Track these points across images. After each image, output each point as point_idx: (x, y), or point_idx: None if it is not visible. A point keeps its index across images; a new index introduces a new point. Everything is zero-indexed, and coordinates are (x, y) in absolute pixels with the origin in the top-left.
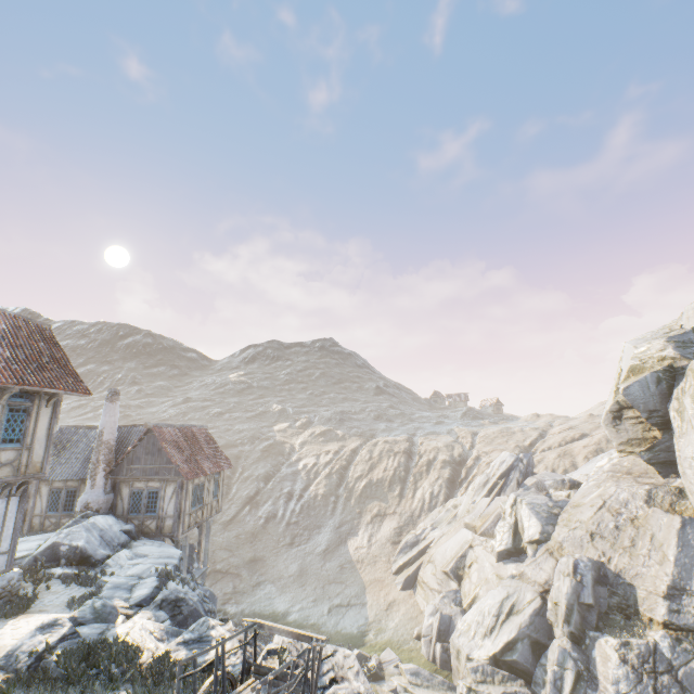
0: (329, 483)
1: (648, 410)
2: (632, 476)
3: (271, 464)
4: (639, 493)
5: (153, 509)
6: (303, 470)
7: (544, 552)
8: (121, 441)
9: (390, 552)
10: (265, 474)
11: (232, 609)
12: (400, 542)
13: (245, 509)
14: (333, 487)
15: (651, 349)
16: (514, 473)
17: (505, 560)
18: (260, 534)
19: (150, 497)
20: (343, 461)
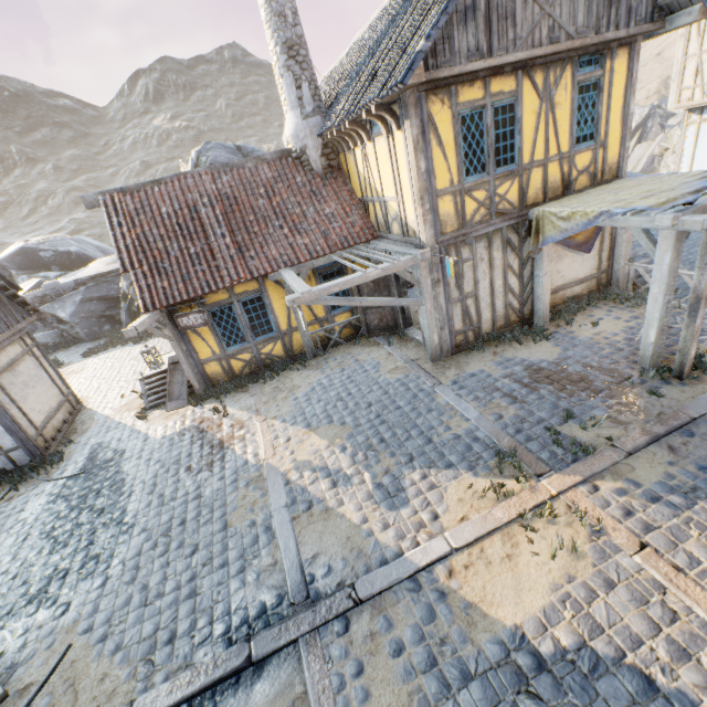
0: None
1: None
2: None
3: None
4: None
5: None
6: None
7: None
8: None
9: None
10: None
11: None
12: None
13: None
14: None
15: None
16: (653, 121)
17: None
18: None
19: None
20: None
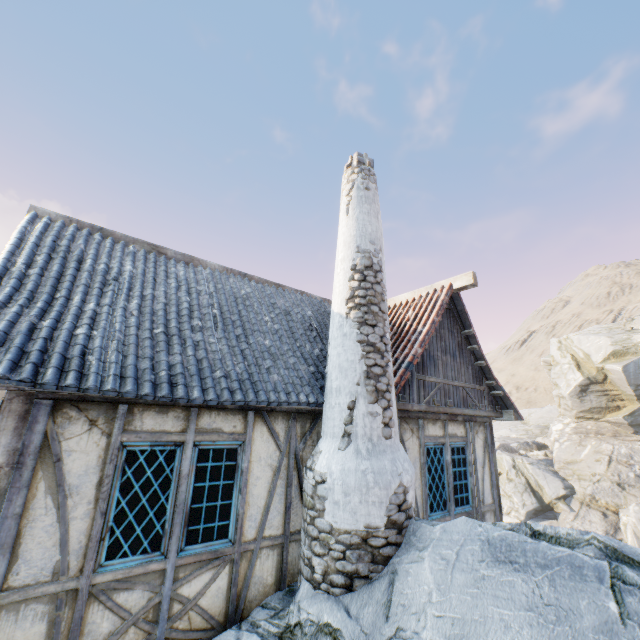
0: None
1: (636, 384)
2: (609, 436)
3: None
4: (636, 448)
5: (463, 493)
6: None
7: (581, 505)
8: (288, 314)
9: None
10: None
11: None
12: None
13: None
14: None
15: (632, 340)
16: None
17: (532, 519)
18: None
19: (455, 462)
20: None
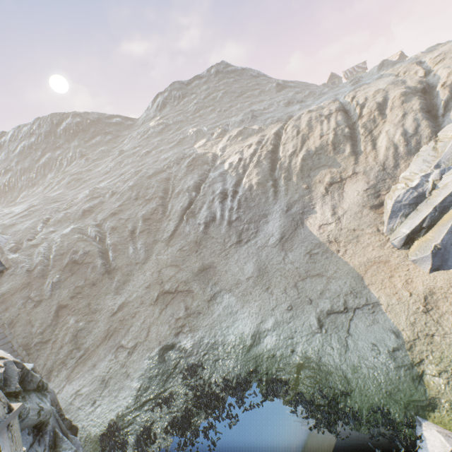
0: (260, 170)
1: None
2: None
3: (198, 175)
4: None
5: None
6: (229, 169)
7: None
8: None
9: (375, 220)
10: (194, 185)
11: (187, 342)
12: (383, 204)
13: (183, 221)
14: (266, 173)
15: None
16: None
17: None
18: (203, 240)
19: None
20: (268, 147)
